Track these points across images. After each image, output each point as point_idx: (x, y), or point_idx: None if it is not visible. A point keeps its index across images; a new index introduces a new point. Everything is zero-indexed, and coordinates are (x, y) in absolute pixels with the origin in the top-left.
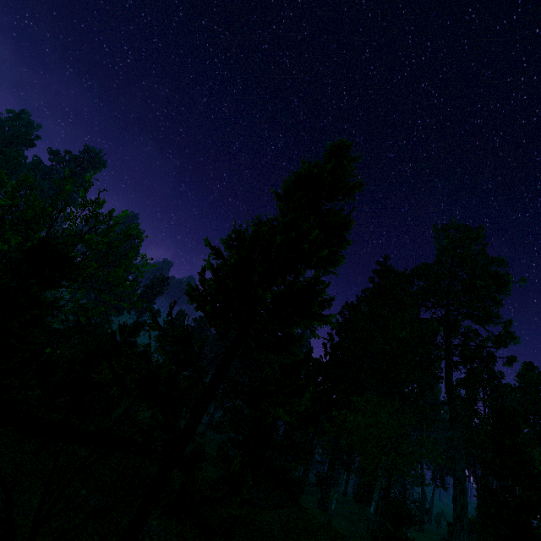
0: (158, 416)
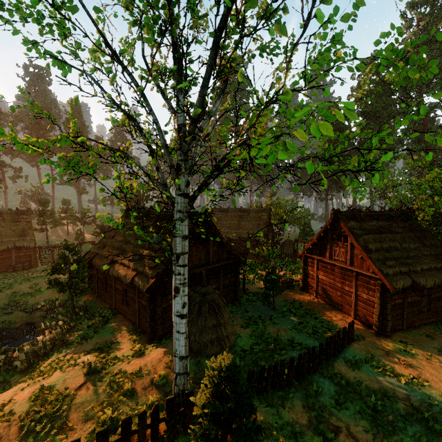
0: None
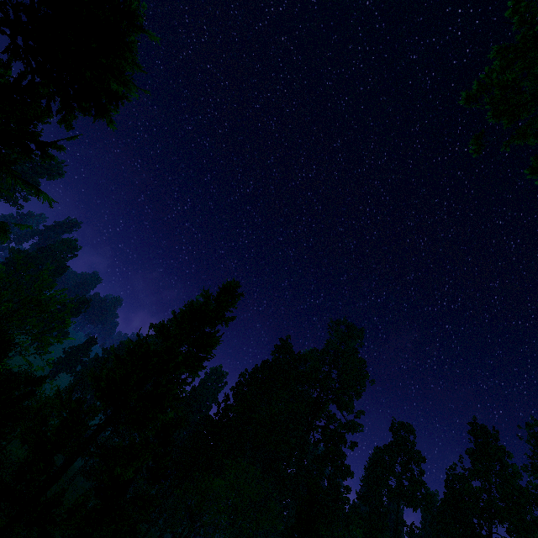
0: (41, 464)
